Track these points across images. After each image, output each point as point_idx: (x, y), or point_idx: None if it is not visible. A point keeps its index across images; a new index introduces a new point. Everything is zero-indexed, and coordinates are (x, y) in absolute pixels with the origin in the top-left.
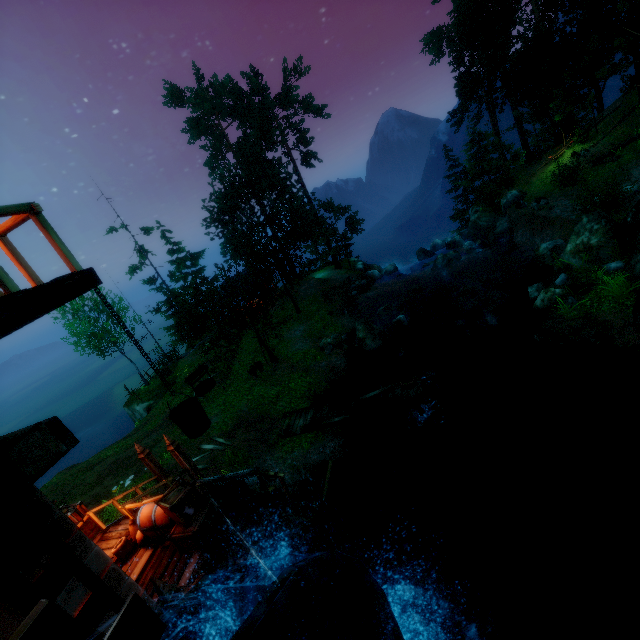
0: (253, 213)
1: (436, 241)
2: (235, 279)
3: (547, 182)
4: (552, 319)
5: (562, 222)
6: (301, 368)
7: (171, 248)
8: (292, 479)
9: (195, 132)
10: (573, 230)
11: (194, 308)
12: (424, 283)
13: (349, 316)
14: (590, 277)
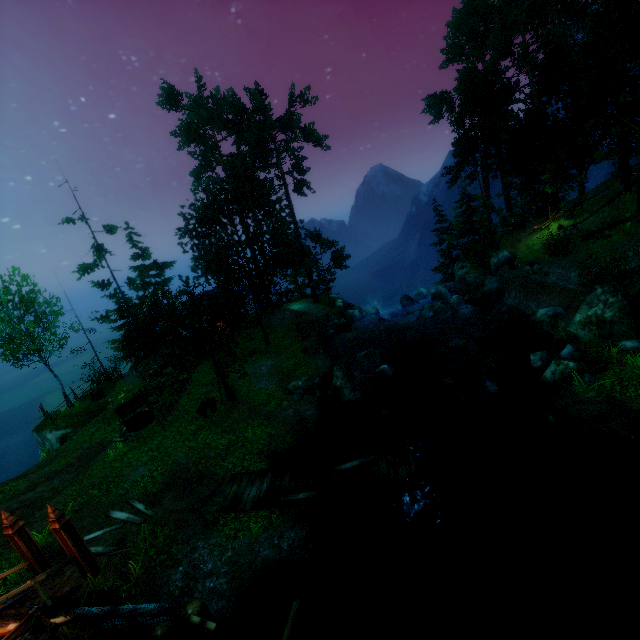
0: (234, 231)
1: (421, 290)
2: (200, 297)
3: (534, 249)
4: (565, 397)
5: (561, 290)
6: (262, 413)
7: (136, 253)
8: (229, 585)
9: (186, 138)
10: (584, 299)
11: (146, 323)
12: (407, 331)
13: (324, 357)
14: (602, 353)
